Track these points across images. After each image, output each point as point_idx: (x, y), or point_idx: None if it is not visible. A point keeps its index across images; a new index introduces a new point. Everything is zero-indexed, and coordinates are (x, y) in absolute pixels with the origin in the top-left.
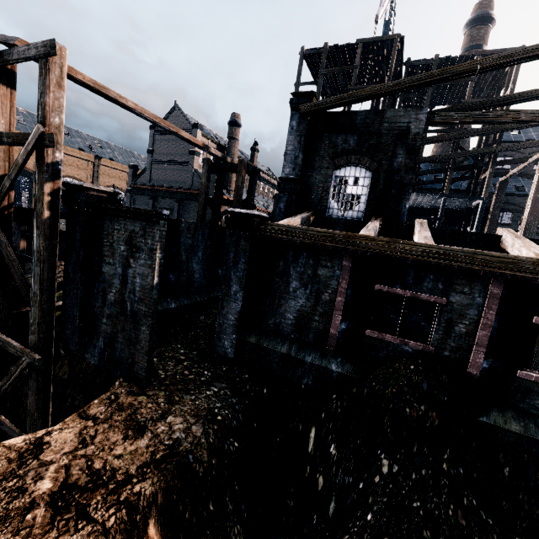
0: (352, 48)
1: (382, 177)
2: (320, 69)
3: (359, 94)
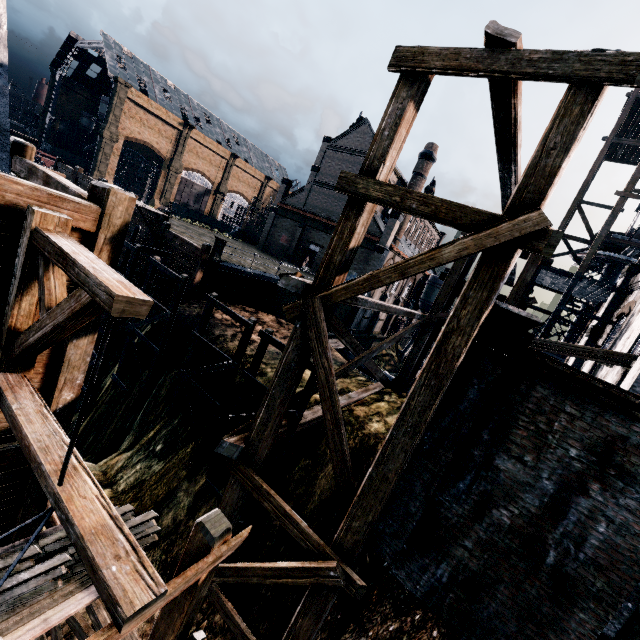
0: None
1: None
2: None
3: None
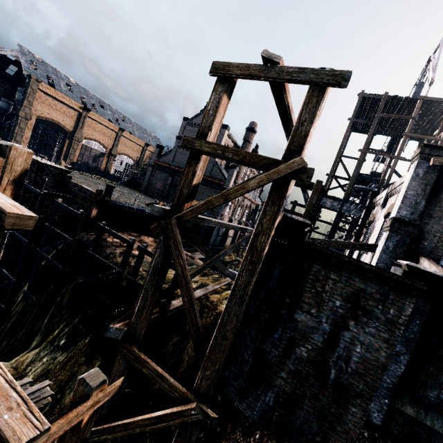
0: (408, 101)
1: None
2: (377, 112)
3: None
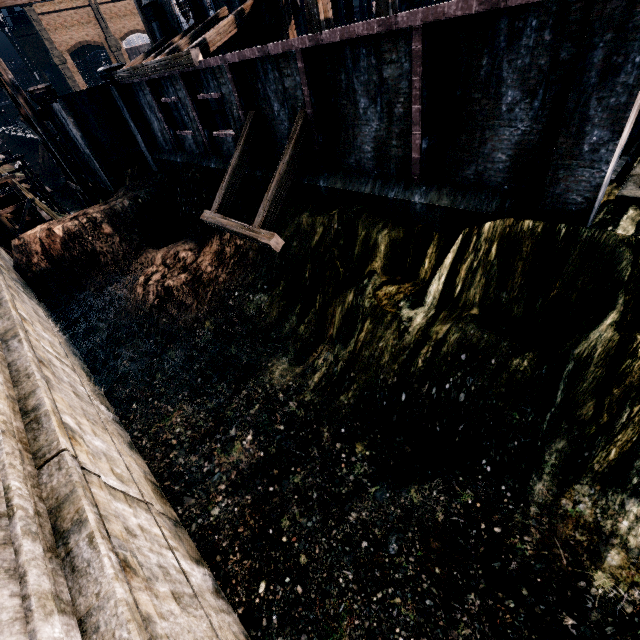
0: None
1: None
2: None
3: None
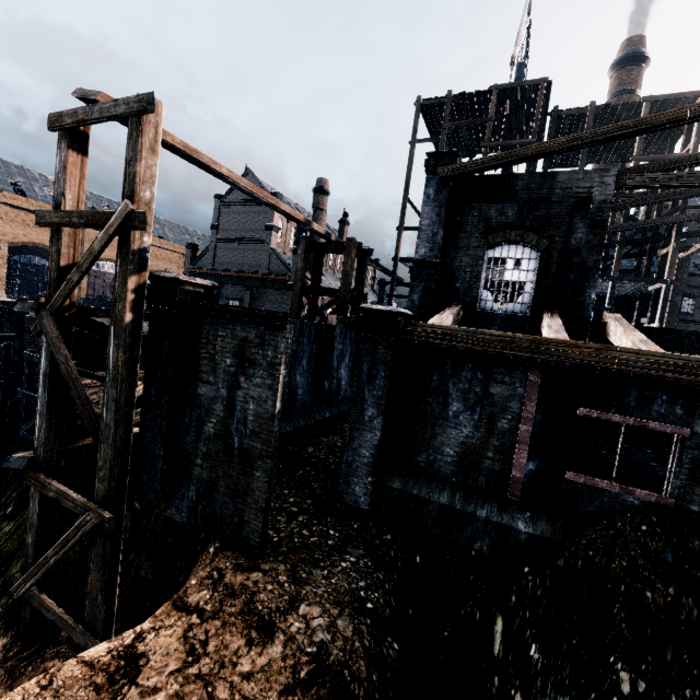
0: (483, 96)
1: (555, 258)
2: (443, 122)
3: (521, 153)
